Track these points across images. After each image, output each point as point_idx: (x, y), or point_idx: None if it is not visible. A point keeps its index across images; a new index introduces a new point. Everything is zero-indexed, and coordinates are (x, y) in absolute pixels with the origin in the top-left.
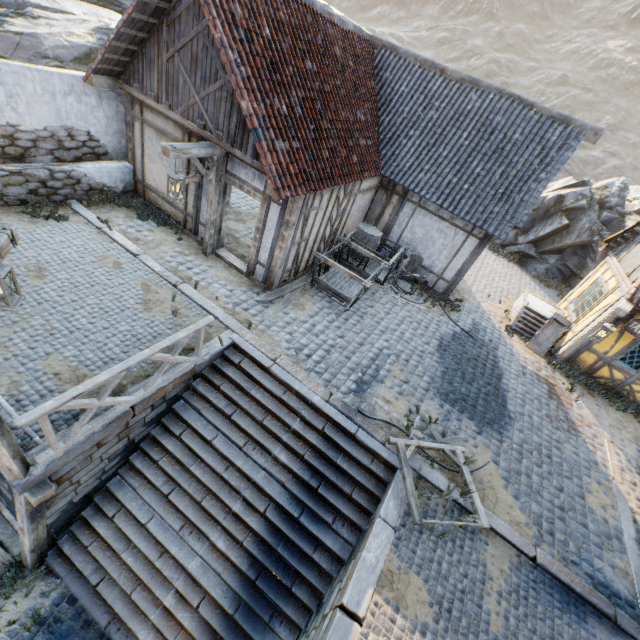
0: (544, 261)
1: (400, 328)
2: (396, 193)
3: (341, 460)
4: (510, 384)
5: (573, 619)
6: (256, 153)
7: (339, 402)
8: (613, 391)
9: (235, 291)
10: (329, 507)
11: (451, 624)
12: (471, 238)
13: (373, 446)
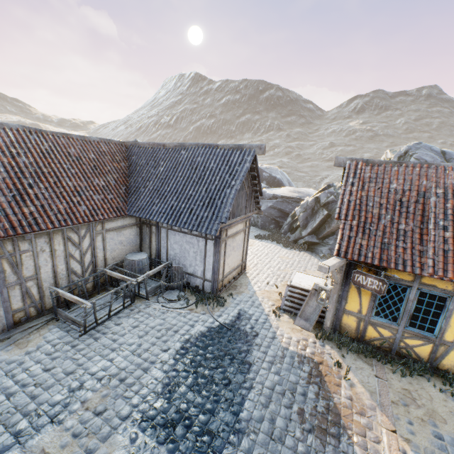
0: (326, 243)
1: (140, 340)
2: (152, 224)
3: None
4: (258, 376)
5: None
6: None
7: None
8: (393, 352)
9: None
10: None
11: None
12: (209, 241)
13: None
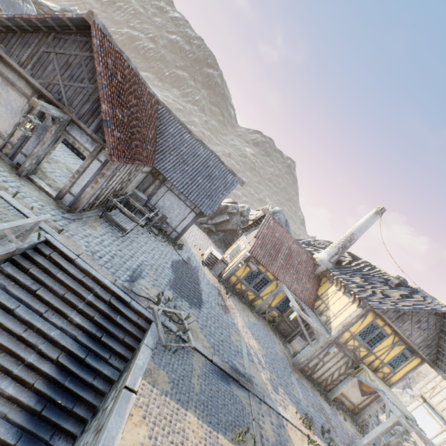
0: (218, 235)
1: (153, 252)
2: (159, 179)
3: (119, 319)
4: (203, 288)
5: (225, 383)
6: (96, 130)
7: (121, 285)
8: (241, 295)
9: (46, 207)
10: (107, 349)
11: (179, 390)
12: (193, 212)
13: (140, 309)
